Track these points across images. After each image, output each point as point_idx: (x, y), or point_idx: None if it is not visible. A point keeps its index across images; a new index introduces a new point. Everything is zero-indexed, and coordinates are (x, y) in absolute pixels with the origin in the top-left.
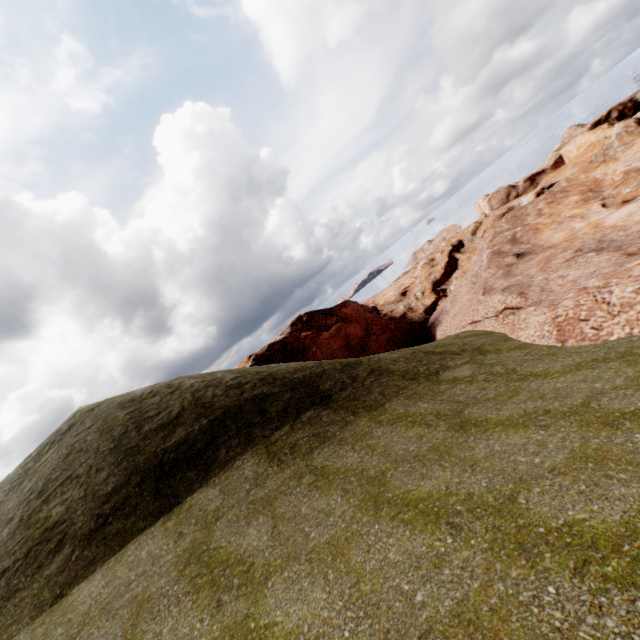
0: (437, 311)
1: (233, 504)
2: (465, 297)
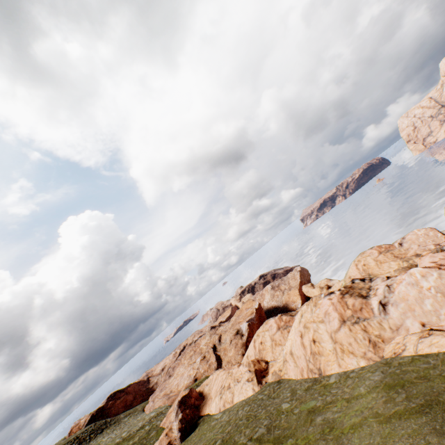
0: None
1: None
2: None
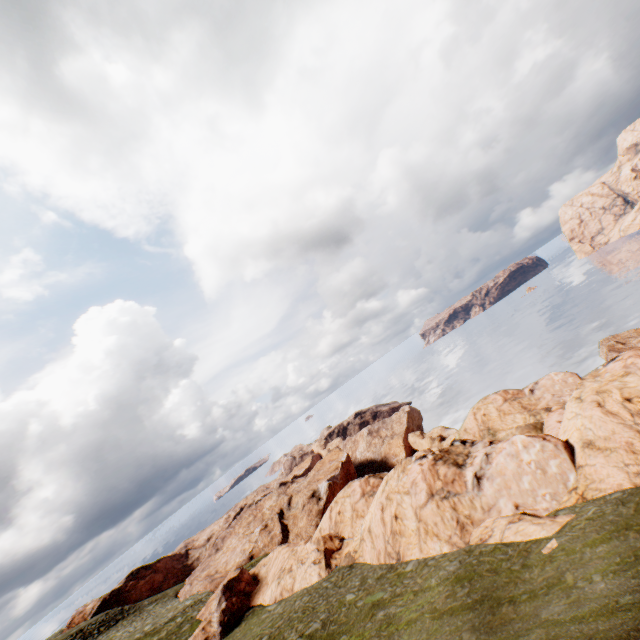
0: None
1: None
2: None
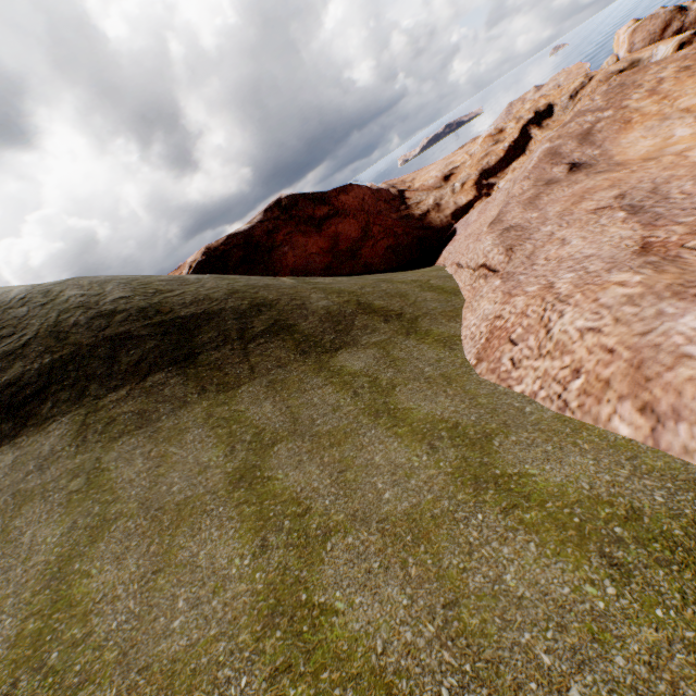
0: (463, 219)
1: (4, 487)
2: (493, 211)
